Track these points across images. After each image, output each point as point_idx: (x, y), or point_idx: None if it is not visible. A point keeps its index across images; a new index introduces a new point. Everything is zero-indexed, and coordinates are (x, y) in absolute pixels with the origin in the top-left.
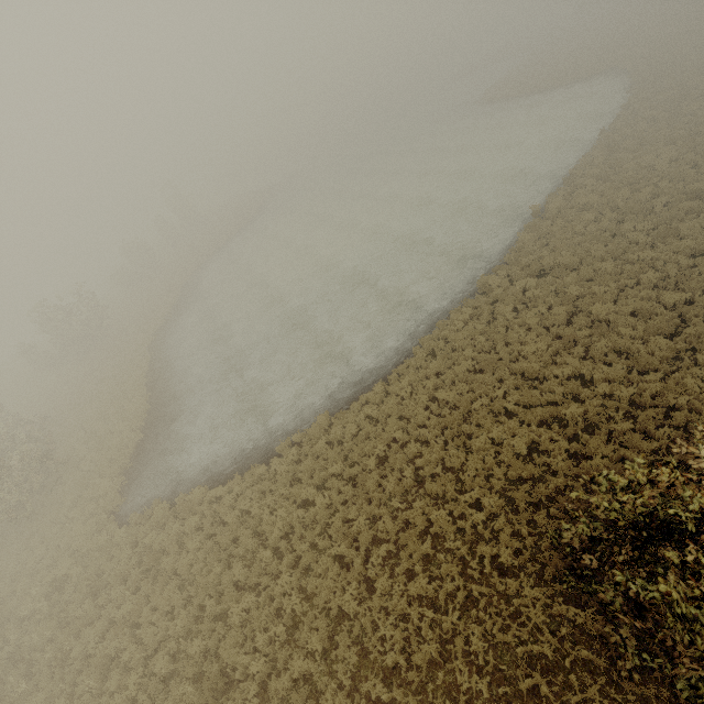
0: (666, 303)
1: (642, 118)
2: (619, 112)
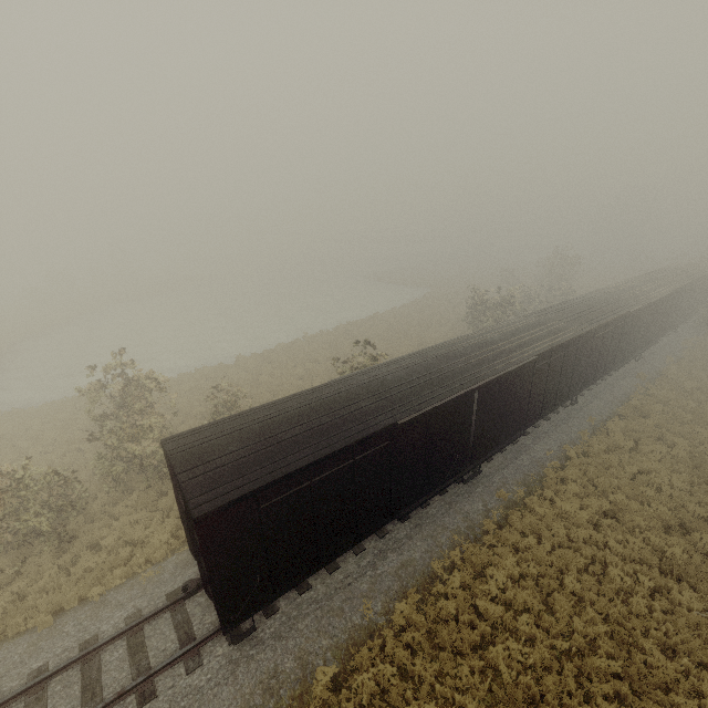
0: (294, 384)
1: (398, 312)
2: (395, 306)
